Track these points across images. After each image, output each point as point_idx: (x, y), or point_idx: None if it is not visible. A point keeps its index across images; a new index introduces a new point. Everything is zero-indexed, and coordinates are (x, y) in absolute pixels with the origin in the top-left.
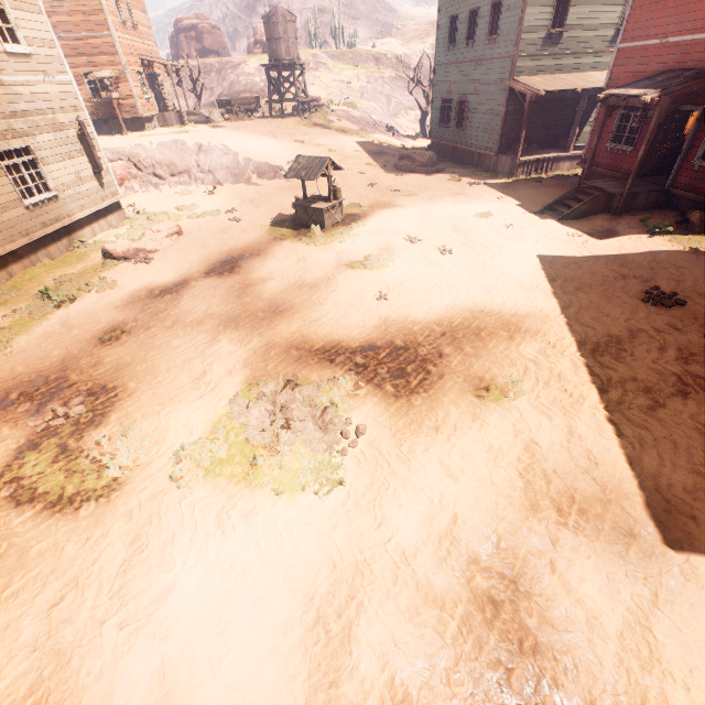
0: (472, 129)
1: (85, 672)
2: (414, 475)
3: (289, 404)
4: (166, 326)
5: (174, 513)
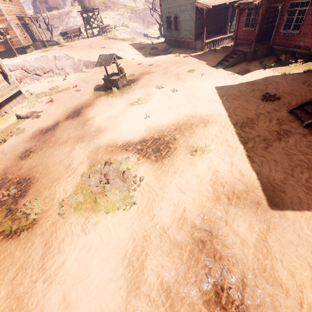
0: (182, 30)
1: (30, 303)
2: (166, 194)
3: (108, 173)
4: (50, 146)
5: (62, 229)
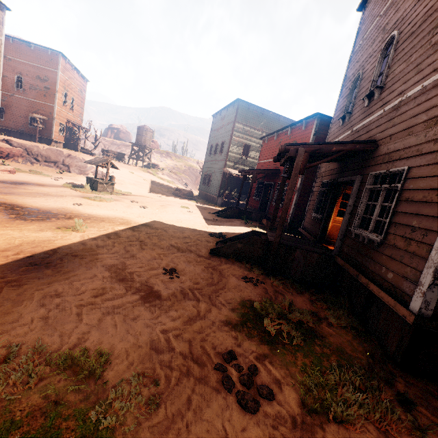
0: (211, 186)
1: None
2: None
3: None
4: None
5: None
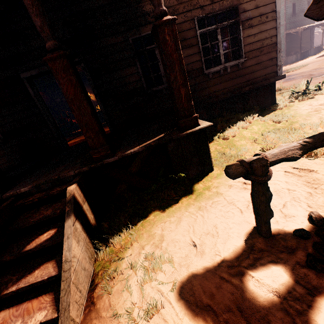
0: None
1: None
2: None
3: None
4: None
5: None
